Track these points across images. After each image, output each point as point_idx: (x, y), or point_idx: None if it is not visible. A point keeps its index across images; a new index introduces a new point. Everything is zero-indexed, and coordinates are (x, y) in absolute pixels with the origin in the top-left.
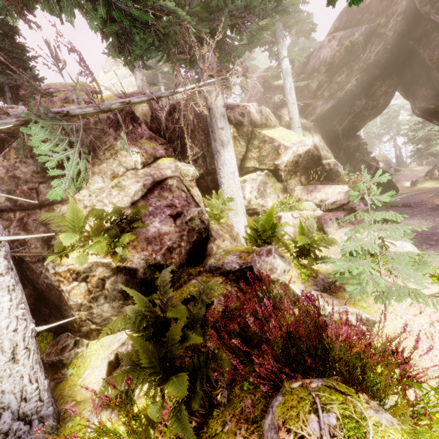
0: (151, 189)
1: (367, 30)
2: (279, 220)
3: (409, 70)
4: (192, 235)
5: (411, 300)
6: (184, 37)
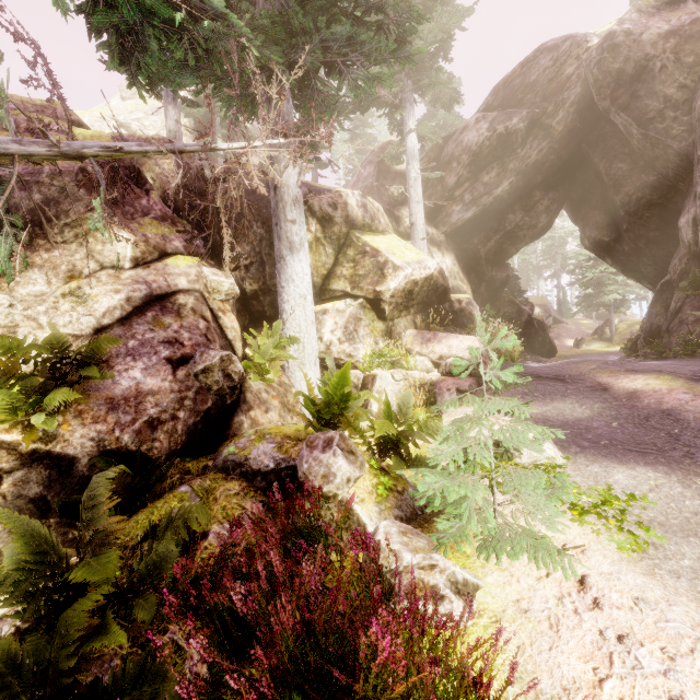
0: (141, 308)
1: (529, 117)
2: (373, 382)
3: (580, 183)
4: (204, 399)
5: (528, 562)
6: (240, 62)
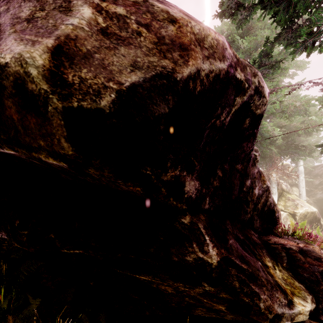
0: None
1: None
2: None
3: None
4: None
5: None
6: (270, 155)
